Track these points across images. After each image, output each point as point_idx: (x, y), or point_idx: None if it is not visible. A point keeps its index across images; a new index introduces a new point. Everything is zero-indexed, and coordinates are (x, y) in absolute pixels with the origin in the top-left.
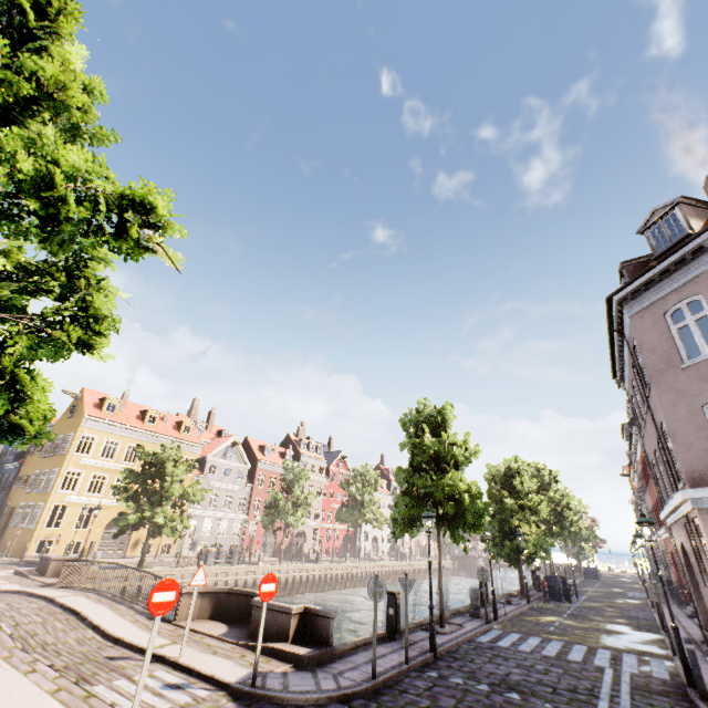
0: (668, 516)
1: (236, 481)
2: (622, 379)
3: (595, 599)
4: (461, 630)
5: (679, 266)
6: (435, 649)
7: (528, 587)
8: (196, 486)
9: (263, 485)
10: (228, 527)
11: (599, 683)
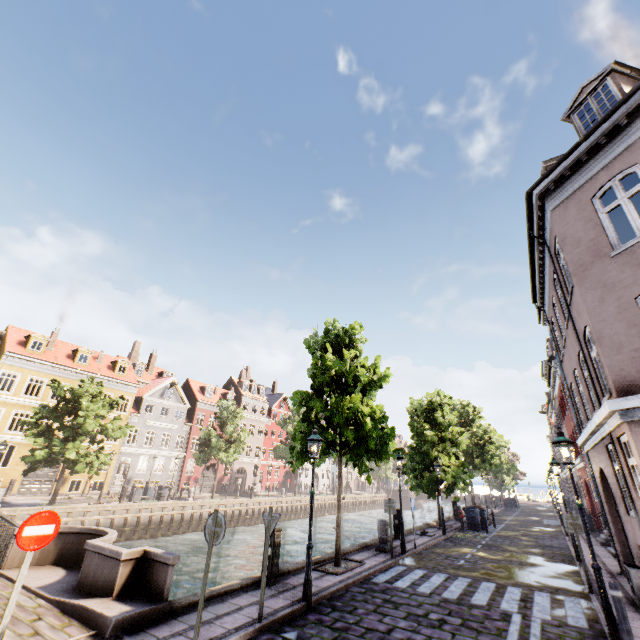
0: (587, 440)
1: (174, 420)
2: (542, 303)
3: (512, 527)
4: (359, 568)
5: (611, 137)
6: (309, 598)
7: (448, 518)
8: (116, 422)
9: (203, 424)
10: (165, 464)
11: (502, 638)
